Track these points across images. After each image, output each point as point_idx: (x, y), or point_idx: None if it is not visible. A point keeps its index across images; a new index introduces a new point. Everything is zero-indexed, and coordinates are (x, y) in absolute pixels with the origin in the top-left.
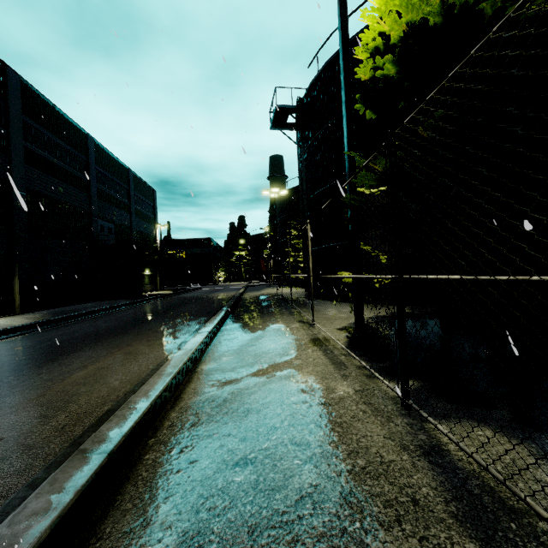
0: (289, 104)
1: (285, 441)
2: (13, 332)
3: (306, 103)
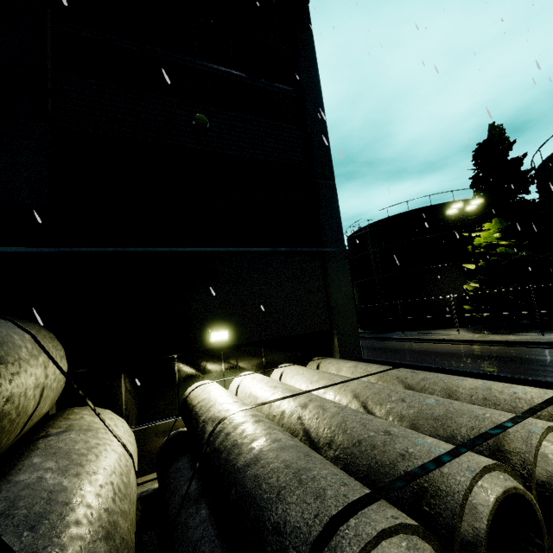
0: (375, 229)
1: (539, 340)
2: None
3: (376, 226)
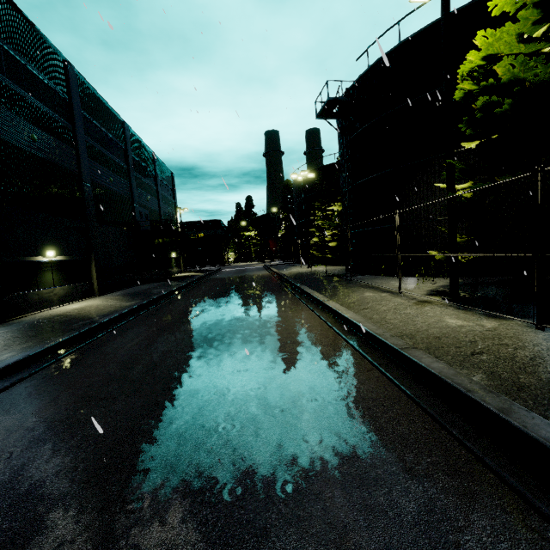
0: (340, 97)
1: (489, 344)
2: (140, 309)
3: (352, 94)
